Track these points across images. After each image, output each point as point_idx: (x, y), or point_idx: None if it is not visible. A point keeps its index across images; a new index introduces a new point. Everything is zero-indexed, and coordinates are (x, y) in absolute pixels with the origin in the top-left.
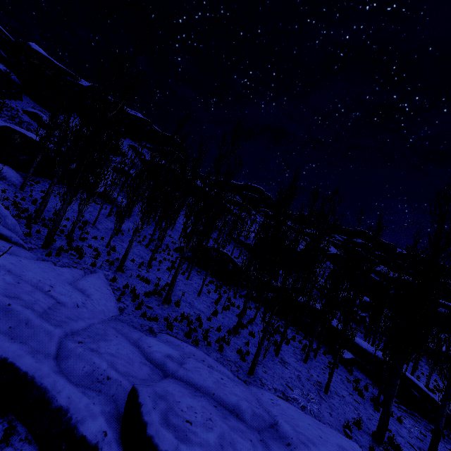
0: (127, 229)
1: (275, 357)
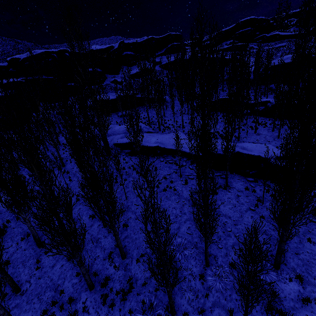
0: (176, 110)
1: (254, 134)
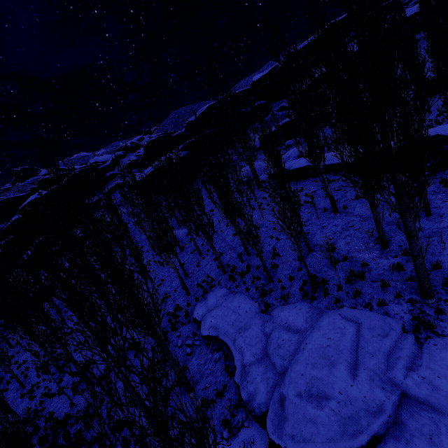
0: None
1: None
